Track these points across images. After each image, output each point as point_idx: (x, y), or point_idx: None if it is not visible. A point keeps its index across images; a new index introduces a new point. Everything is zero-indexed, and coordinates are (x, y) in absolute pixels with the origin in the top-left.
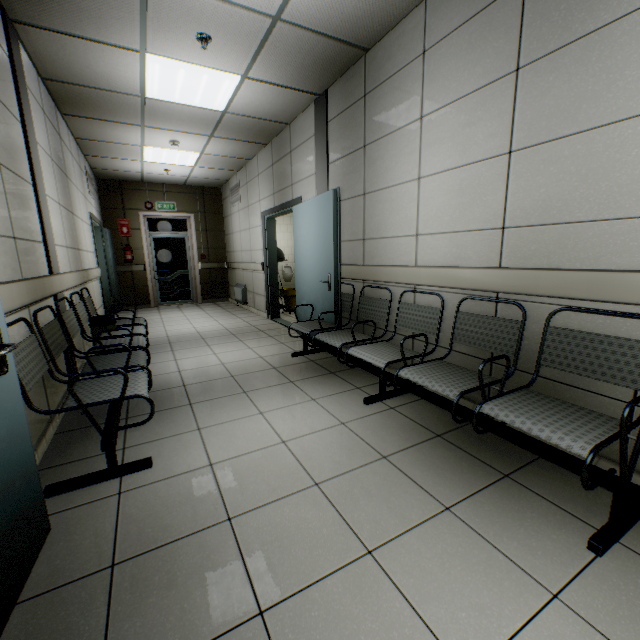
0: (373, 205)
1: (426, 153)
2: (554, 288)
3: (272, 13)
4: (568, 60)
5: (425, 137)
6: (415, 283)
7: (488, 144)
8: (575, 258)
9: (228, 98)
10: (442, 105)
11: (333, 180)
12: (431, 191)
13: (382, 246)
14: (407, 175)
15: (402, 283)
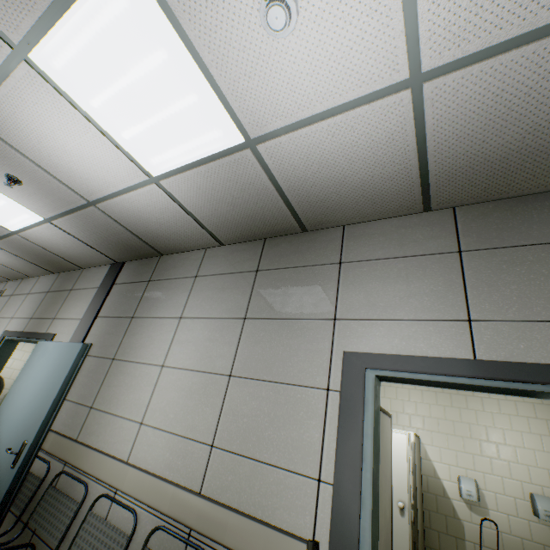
0: (117, 373)
1: (175, 346)
2: (238, 538)
3: (89, 199)
4: (272, 328)
5: (179, 333)
6: (117, 486)
7: (218, 361)
8: (259, 503)
9: (24, 225)
10: (197, 316)
11: (94, 332)
12: (168, 382)
13: (106, 422)
14: (155, 358)
15: (104, 481)
